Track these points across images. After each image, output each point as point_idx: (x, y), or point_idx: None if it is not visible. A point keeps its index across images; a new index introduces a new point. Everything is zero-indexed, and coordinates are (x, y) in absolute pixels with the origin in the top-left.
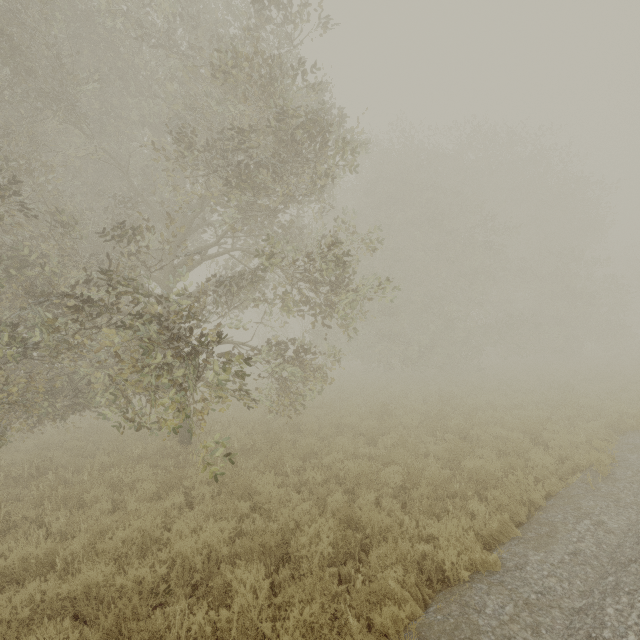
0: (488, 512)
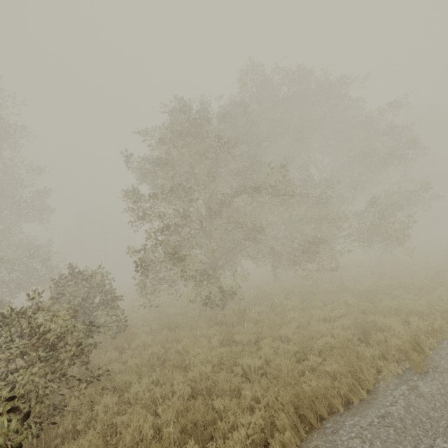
0: None
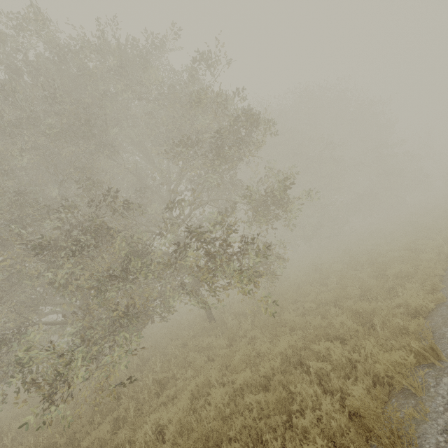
0: (418, 287)
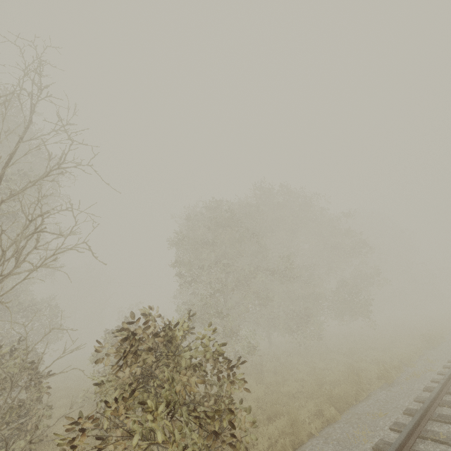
0: None
